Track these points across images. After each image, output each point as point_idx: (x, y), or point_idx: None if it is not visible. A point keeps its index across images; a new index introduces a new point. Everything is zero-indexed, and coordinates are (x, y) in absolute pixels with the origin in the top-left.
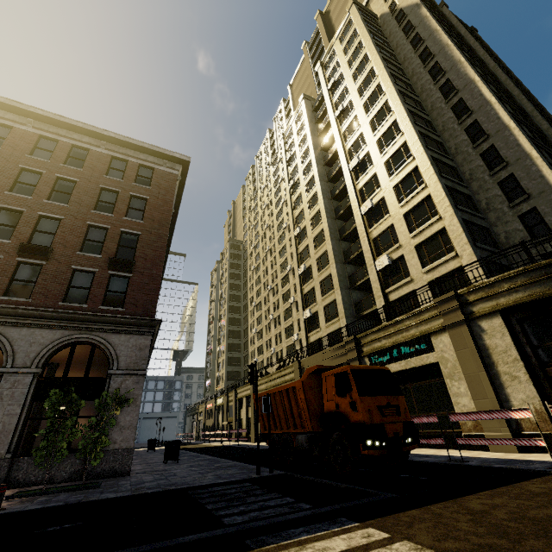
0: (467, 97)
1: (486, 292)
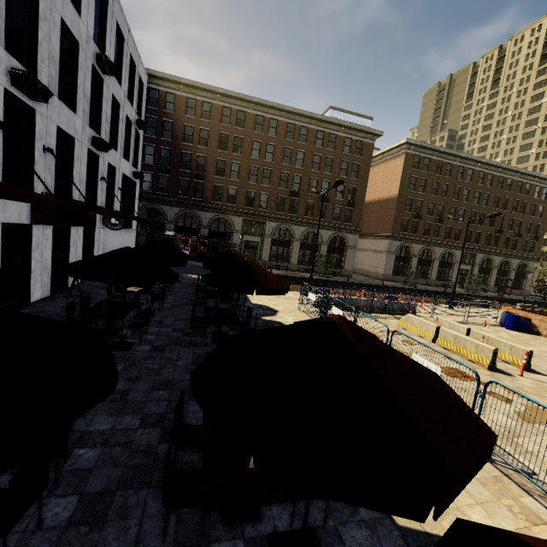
0: None
1: None
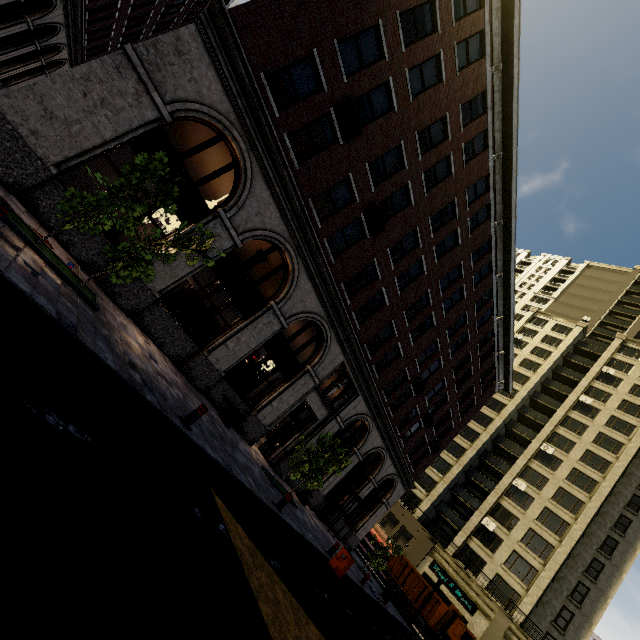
0: (634, 527)
1: (523, 639)
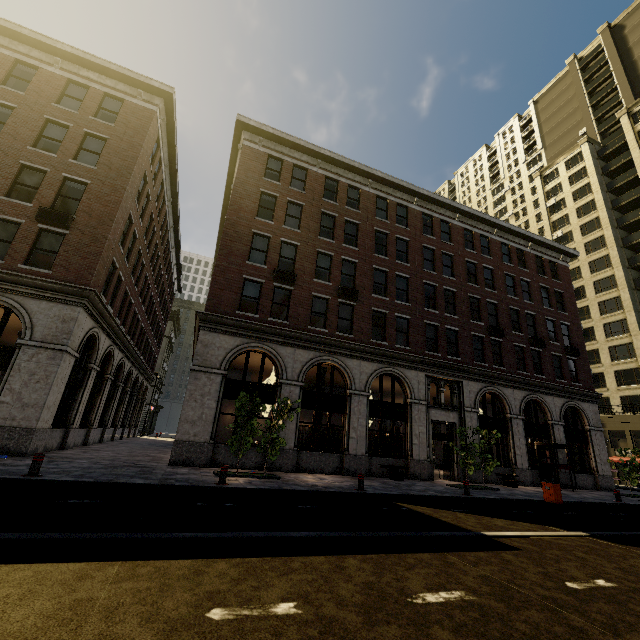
0: None
1: None
